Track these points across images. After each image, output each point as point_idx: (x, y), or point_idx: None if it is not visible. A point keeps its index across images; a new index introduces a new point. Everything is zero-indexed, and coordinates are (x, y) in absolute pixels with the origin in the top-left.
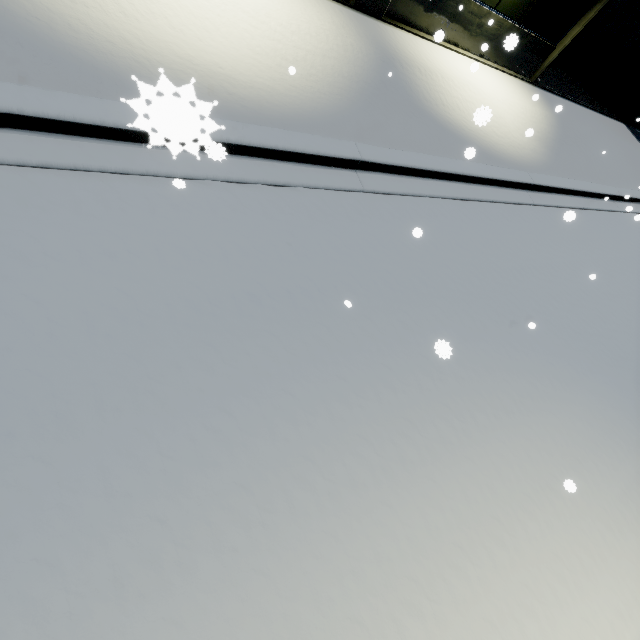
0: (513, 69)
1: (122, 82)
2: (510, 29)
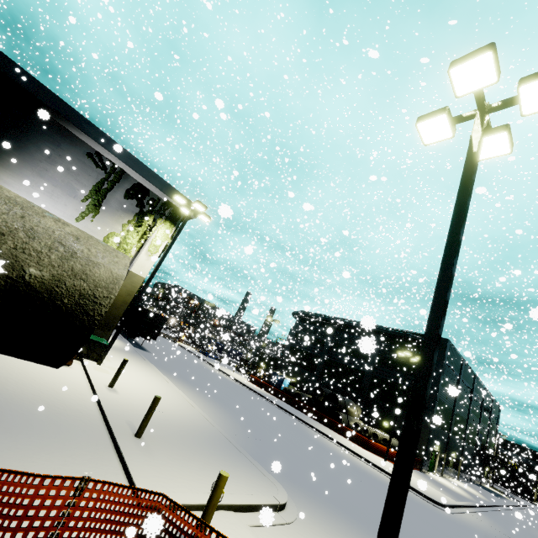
0: (454, 477)
1: (470, 500)
2: (453, 470)
